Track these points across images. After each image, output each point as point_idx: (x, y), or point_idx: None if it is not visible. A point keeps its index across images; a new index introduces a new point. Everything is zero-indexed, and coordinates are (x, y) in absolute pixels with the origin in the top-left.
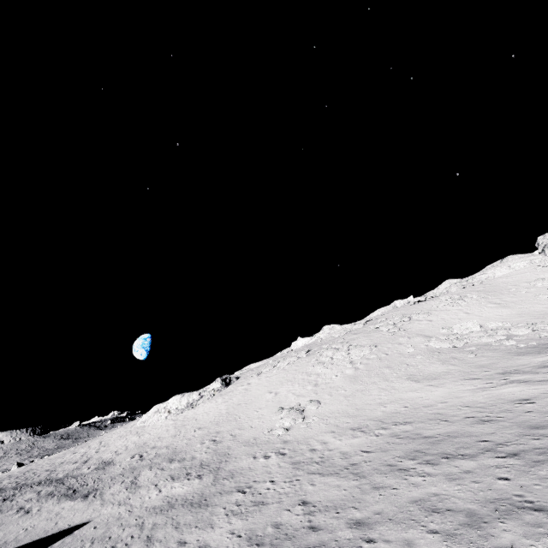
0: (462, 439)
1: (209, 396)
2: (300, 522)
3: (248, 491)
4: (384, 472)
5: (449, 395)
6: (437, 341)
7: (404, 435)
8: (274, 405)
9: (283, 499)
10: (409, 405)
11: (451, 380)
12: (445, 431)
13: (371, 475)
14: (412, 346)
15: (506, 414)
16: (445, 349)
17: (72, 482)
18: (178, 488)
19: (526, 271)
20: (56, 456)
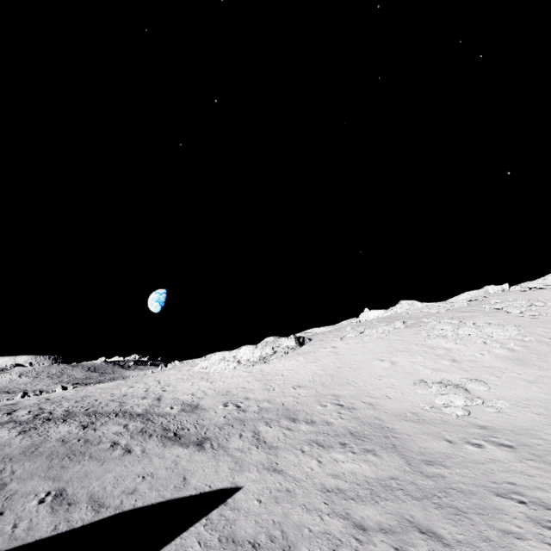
0: None
1: (283, 352)
2: None
3: (526, 500)
4: None
5: None
6: None
7: None
8: (402, 375)
9: None
10: None
11: None
12: None
13: None
14: None
15: None
16: None
17: (163, 421)
18: (349, 463)
19: None
20: (109, 387)
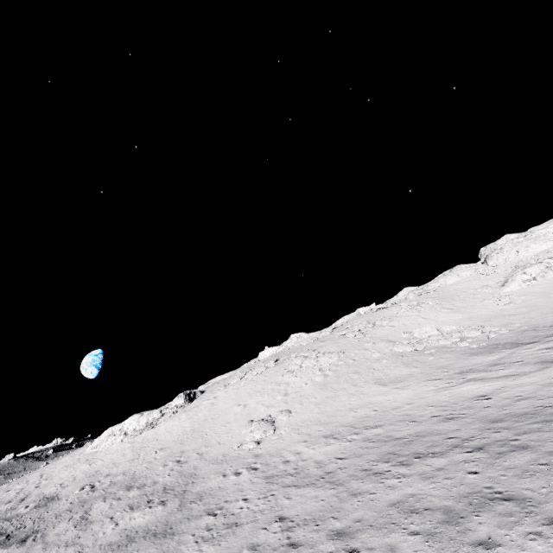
0: (431, 438)
1: (171, 413)
2: (278, 540)
3: (219, 512)
4: (360, 477)
5: (415, 396)
6: (400, 345)
7: (376, 438)
8: (243, 418)
9: (259, 517)
10: (378, 408)
11: (415, 382)
12: (415, 432)
13: (347, 482)
14: (377, 351)
15: (468, 411)
16: (408, 353)
17: (5, 526)
18: (138, 518)
19: (472, 279)
20: None
